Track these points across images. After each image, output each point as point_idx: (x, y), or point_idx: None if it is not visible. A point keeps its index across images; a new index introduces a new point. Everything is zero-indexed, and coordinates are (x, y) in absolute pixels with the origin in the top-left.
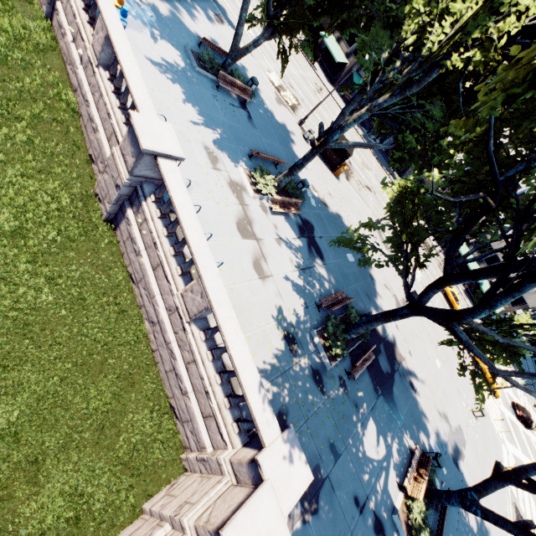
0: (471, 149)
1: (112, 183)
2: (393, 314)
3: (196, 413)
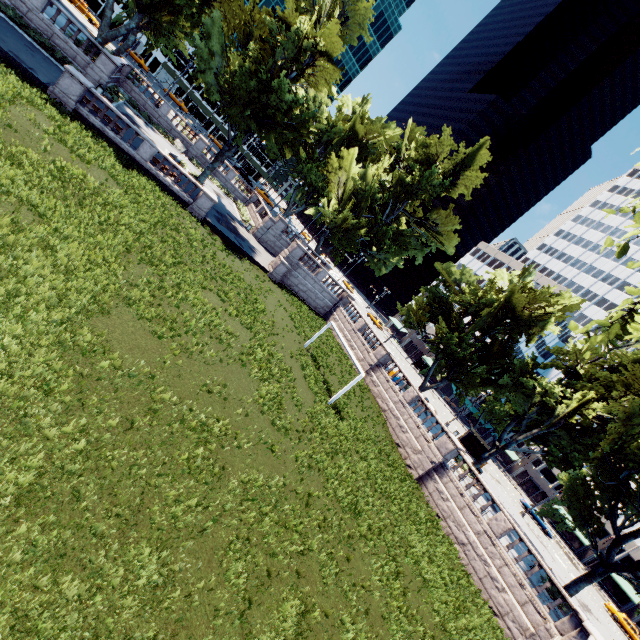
0: (597, 461)
1: (427, 460)
2: (592, 574)
3: (514, 602)
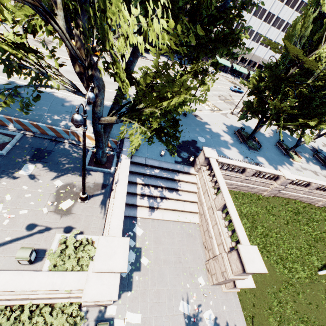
0: None
1: None
2: None
3: None
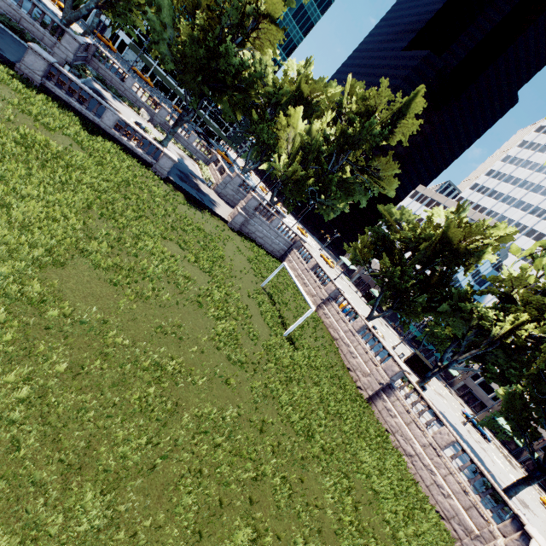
0: (533, 376)
1: (375, 382)
2: (530, 477)
3: (459, 507)
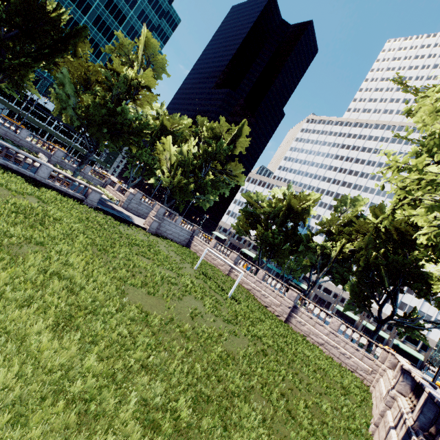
0: (358, 272)
1: (286, 307)
2: (376, 329)
3: (358, 360)
